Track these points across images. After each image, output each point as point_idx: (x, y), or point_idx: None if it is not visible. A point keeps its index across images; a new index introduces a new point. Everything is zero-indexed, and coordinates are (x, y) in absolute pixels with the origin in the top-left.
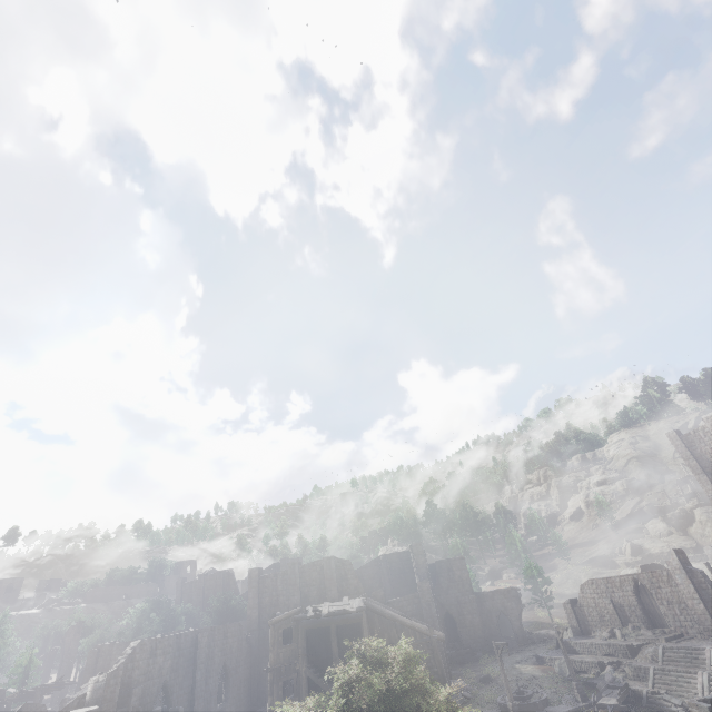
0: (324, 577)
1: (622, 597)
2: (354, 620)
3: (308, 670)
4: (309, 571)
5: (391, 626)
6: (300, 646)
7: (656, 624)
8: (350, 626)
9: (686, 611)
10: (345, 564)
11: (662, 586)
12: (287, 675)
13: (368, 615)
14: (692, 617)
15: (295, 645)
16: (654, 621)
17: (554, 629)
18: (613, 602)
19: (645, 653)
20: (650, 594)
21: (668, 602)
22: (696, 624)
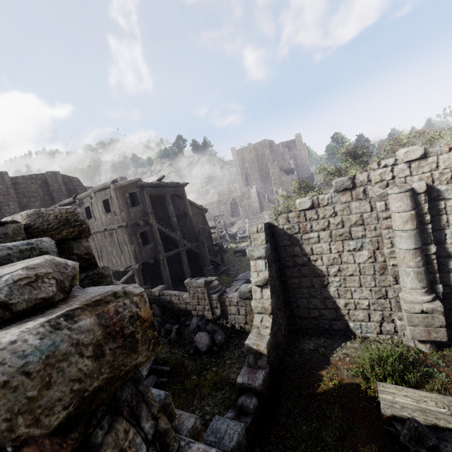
0: (48, 190)
1: (224, 208)
2: (180, 191)
3: (157, 224)
4: (26, 183)
5: (183, 203)
6: (149, 207)
7: (235, 216)
8: (161, 202)
9: (251, 208)
10: (73, 181)
11: (244, 200)
12: (142, 229)
13: (171, 196)
14: (252, 210)
15: (142, 207)
16: (235, 215)
17: (222, 214)
18: (219, 211)
19: (239, 223)
20: (237, 205)
21: (244, 206)
22: (253, 212)
